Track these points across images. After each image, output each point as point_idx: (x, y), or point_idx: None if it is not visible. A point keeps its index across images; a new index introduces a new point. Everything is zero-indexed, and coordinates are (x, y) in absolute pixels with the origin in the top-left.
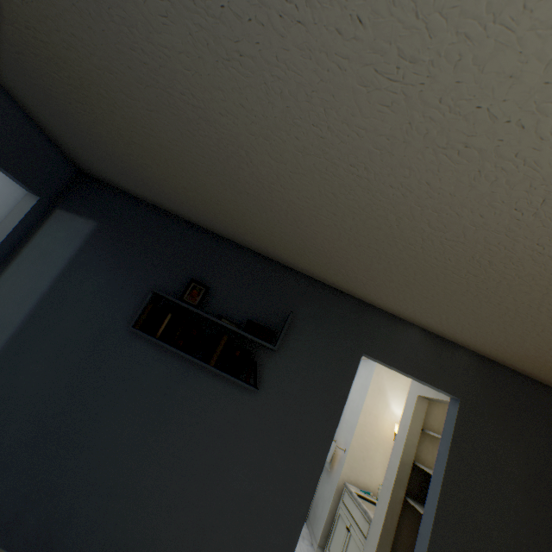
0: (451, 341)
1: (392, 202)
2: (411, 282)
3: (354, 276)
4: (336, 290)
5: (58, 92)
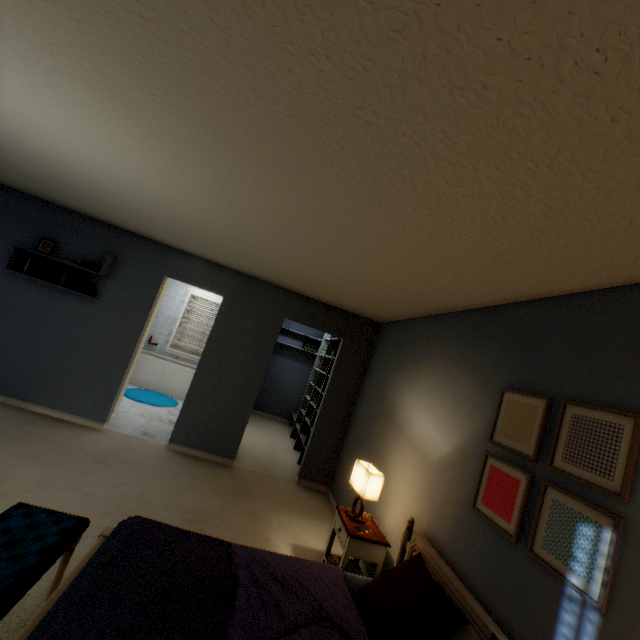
0: (222, 266)
1: (92, 193)
2: (156, 230)
3: (140, 229)
4: (148, 239)
5: None
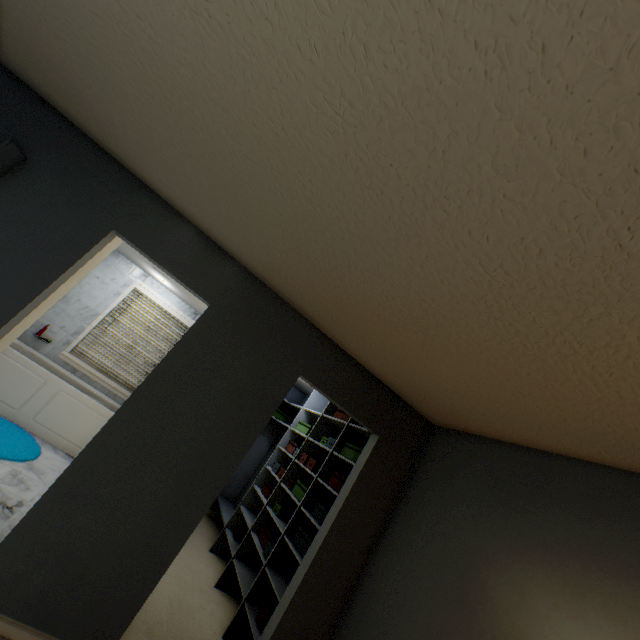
0: (227, 252)
1: None
2: (136, 124)
3: (101, 119)
4: (109, 155)
5: None
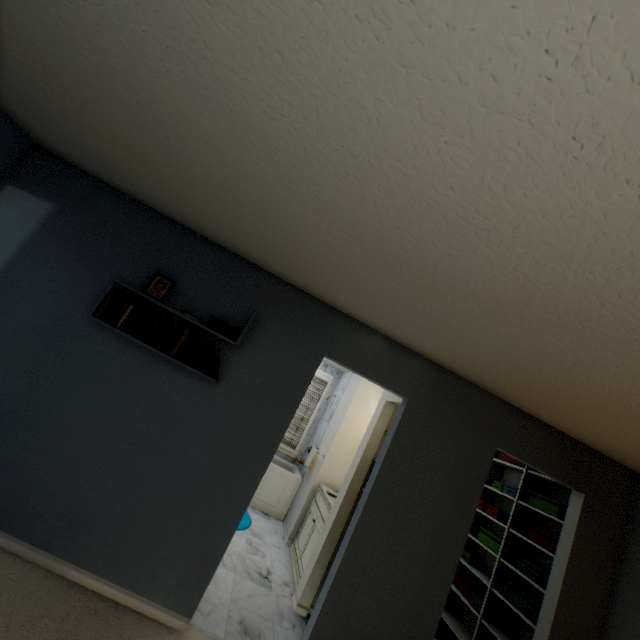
0: (409, 349)
1: (318, 212)
2: (359, 288)
3: (316, 280)
4: (307, 294)
5: (1, 62)
